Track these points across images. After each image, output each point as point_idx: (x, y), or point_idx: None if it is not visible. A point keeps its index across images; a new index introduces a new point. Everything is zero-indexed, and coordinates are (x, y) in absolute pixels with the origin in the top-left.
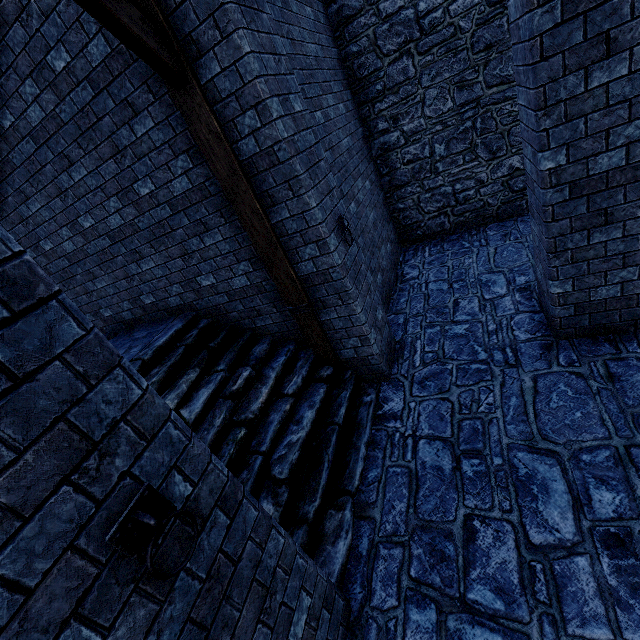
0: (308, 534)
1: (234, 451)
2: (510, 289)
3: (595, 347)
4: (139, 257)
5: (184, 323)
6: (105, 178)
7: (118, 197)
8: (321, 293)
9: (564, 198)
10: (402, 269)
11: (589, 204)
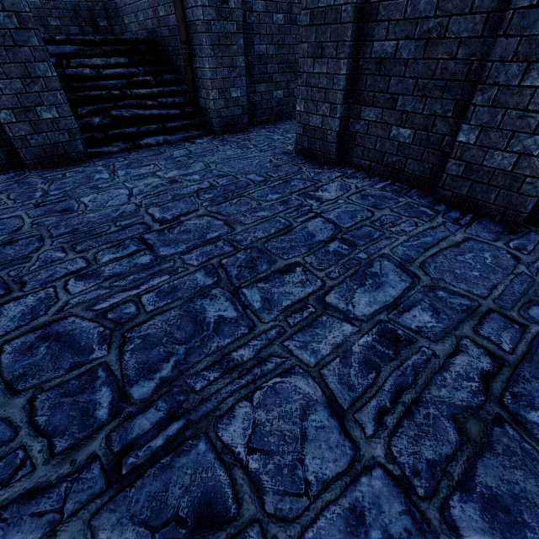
0: (103, 139)
1: (105, 94)
2: None
3: (299, 160)
4: None
5: (145, 39)
6: None
7: None
8: (194, 42)
9: (307, 23)
10: None
11: (316, 34)
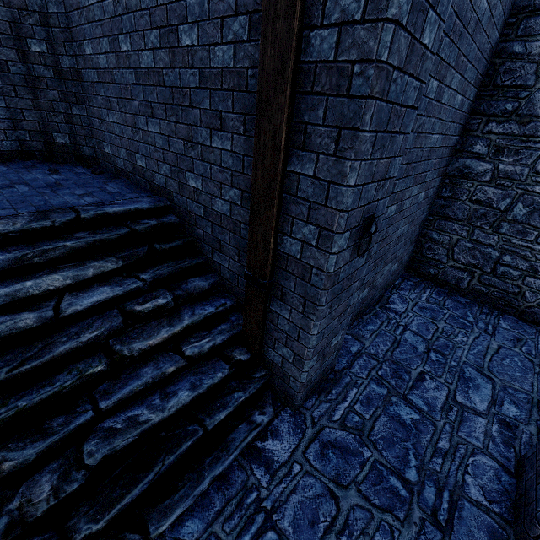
0: None
1: (70, 385)
2: (491, 411)
3: None
4: (151, 113)
5: (151, 206)
6: (158, 0)
7: (160, 32)
8: (288, 283)
9: None
10: (391, 294)
11: None
